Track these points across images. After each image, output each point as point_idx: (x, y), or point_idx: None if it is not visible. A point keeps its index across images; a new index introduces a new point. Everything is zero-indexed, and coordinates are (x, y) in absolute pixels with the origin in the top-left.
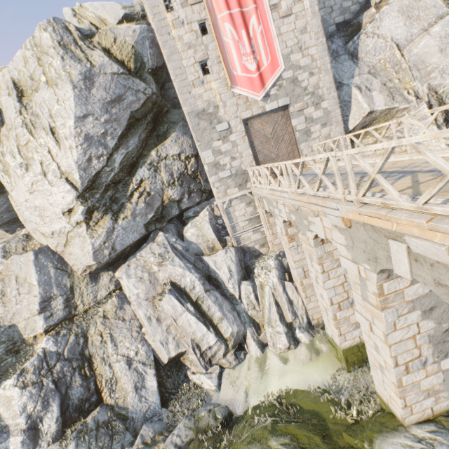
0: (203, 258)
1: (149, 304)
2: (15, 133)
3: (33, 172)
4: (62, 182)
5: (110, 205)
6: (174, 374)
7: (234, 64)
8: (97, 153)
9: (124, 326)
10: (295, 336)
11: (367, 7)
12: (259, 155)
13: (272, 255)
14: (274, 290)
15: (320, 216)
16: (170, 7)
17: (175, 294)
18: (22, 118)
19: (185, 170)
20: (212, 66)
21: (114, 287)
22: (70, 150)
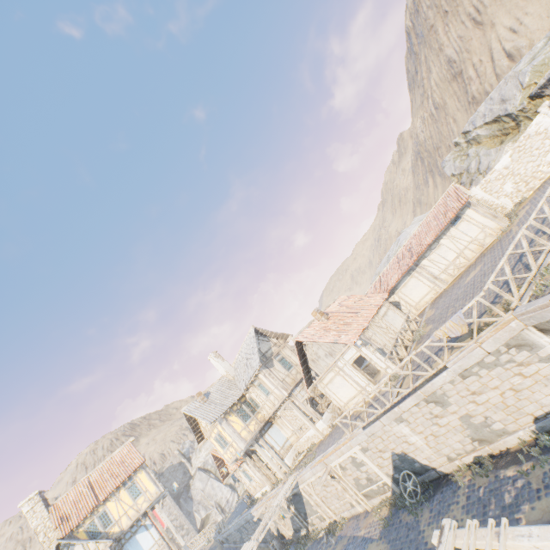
0: None
1: None
2: None
3: None
4: None
5: None
6: None
7: None
8: None
9: None
10: None
11: (191, 476)
12: None
13: None
14: None
15: None
16: None
17: None
18: None
19: None
20: None
21: None
22: None
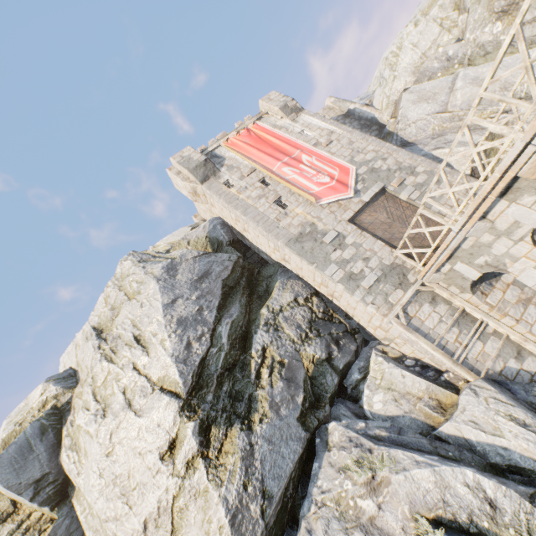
0: (442, 432)
1: None
2: (90, 376)
3: (112, 413)
4: (154, 396)
5: (232, 408)
6: None
7: (307, 187)
8: (195, 334)
9: None
10: None
11: (384, 127)
12: (394, 242)
13: None
14: None
15: None
16: (231, 186)
17: None
18: (100, 351)
19: (312, 314)
20: (288, 199)
21: None
22: (161, 345)
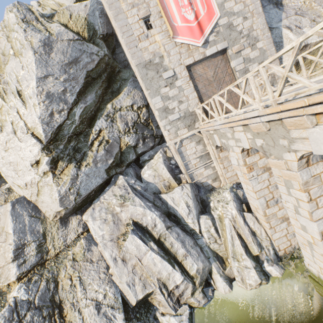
0: (161, 196)
1: (113, 244)
2: None
3: (6, 132)
4: (28, 136)
5: (73, 155)
6: (143, 316)
7: (174, 16)
8: (58, 108)
9: (92, 268)
10: (264, 269)
11: None
12: (204, 97)
13: (227, 187)
14: (234, 222)
15: (321, 124)
16: None
17: (137, 233)
18: None
19: (138, 118)
20: (155, 21)
21: (82, 230)
22: (34, 107)
